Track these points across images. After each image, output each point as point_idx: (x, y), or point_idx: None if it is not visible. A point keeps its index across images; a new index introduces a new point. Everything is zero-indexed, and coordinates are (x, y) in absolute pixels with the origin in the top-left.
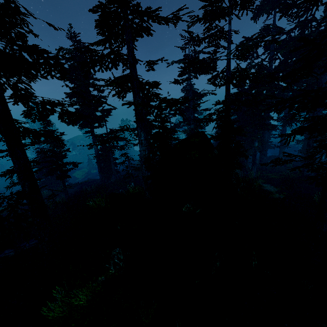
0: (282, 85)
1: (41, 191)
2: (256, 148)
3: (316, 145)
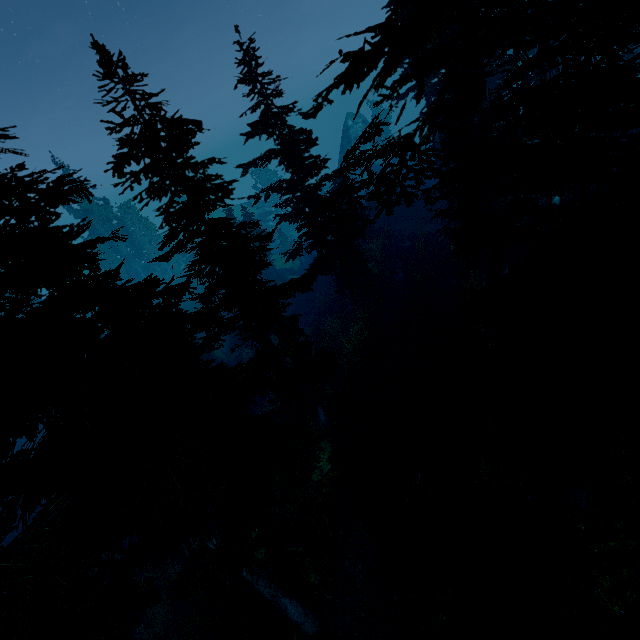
0: None
1: (369, 242)
2: None
3: None
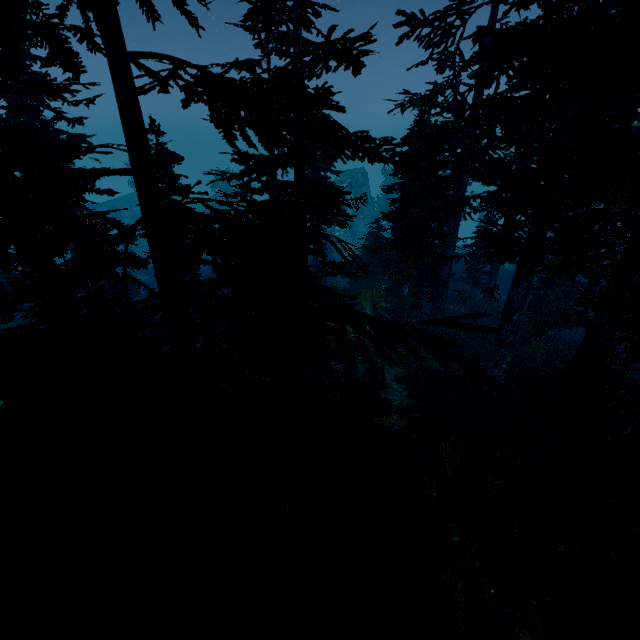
0: (495, 153)
1: None
2: (406, 299)
3: (517, 319)
